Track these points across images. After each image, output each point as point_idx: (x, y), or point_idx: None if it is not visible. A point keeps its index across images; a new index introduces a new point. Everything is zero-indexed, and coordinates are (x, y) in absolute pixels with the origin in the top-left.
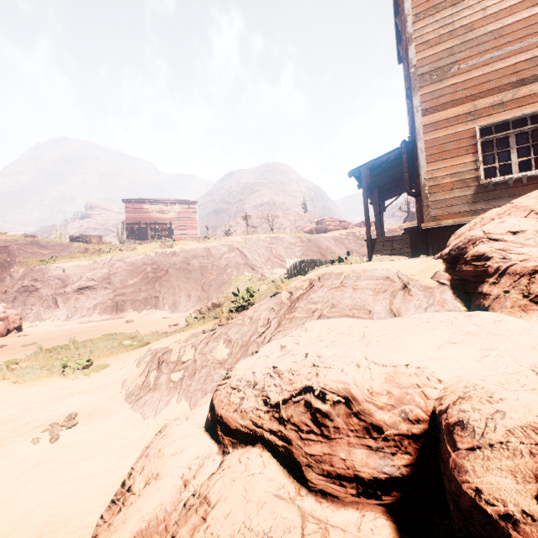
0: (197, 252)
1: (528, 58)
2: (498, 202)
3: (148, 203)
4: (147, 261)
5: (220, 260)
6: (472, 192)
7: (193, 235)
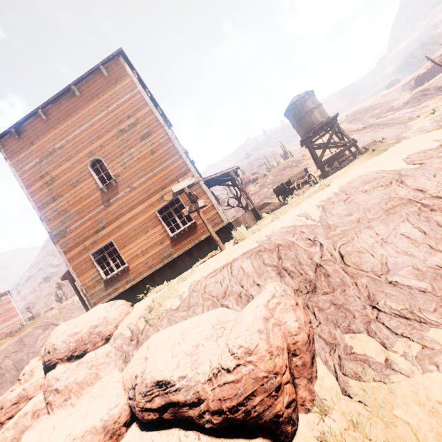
0: (8, 351)
1: (95, 220)
2: (116, 286)
3: None
4: None
5: (36, 344)
6: (104, 285)
7: (16, 323)
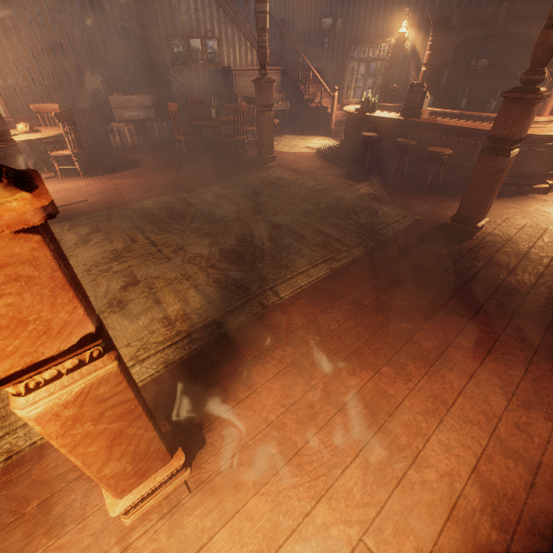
0: None
1: None
2: None
3: None
4: None
5: None
6: None
7: None
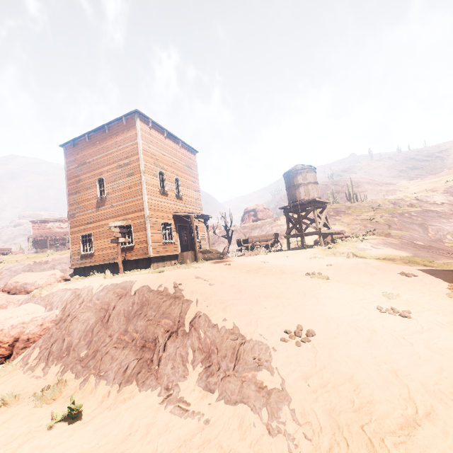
0: (63, 260)
1: (89, 216)
2: (85, 261)
3: (50, 222)
4: (26, 268)
5: None
6: (80, 257)
7: None
